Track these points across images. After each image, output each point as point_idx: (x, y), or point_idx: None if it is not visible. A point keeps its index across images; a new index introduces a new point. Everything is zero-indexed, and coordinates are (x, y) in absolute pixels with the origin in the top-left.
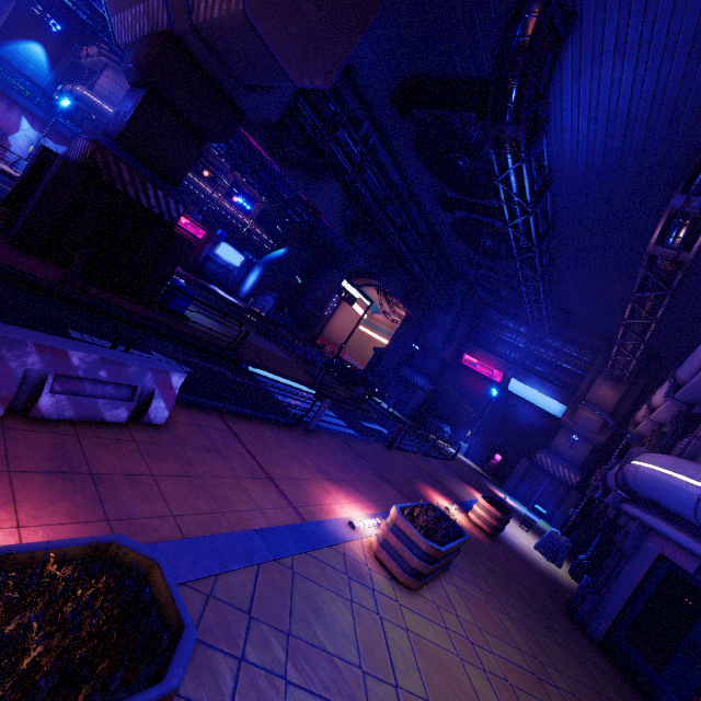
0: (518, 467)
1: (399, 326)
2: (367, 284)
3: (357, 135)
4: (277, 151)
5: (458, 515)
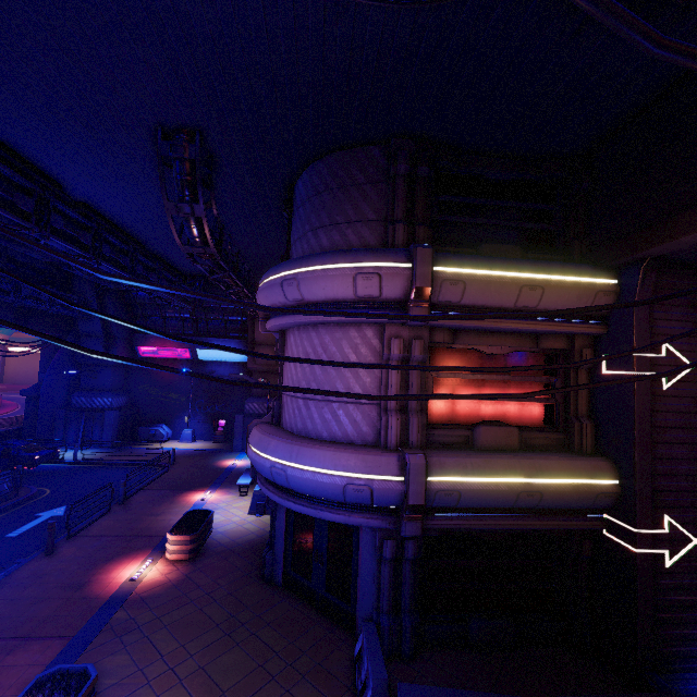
0: (237, 425)
1: (41, 351)
2: None
3: None
4: None
5: (151, 571)
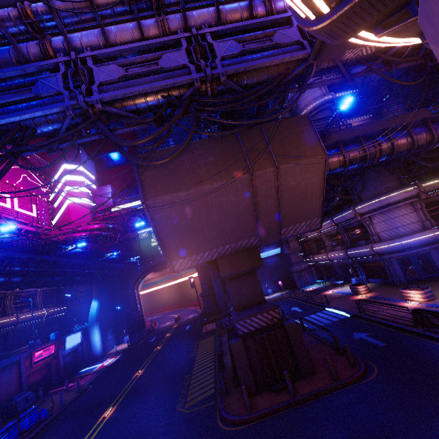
0: (295, 277)
1: (199, 276)
2: (146, 274)
3: None
4: None
5: (365, 295)
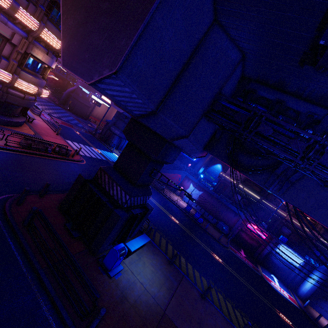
0: None
1: None
2: None
3: (316, 129)
4: (233, 163)
5: None
